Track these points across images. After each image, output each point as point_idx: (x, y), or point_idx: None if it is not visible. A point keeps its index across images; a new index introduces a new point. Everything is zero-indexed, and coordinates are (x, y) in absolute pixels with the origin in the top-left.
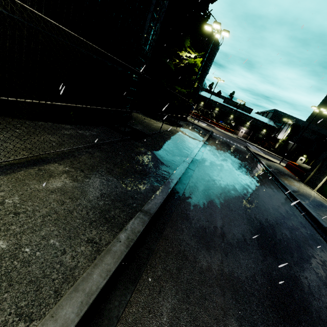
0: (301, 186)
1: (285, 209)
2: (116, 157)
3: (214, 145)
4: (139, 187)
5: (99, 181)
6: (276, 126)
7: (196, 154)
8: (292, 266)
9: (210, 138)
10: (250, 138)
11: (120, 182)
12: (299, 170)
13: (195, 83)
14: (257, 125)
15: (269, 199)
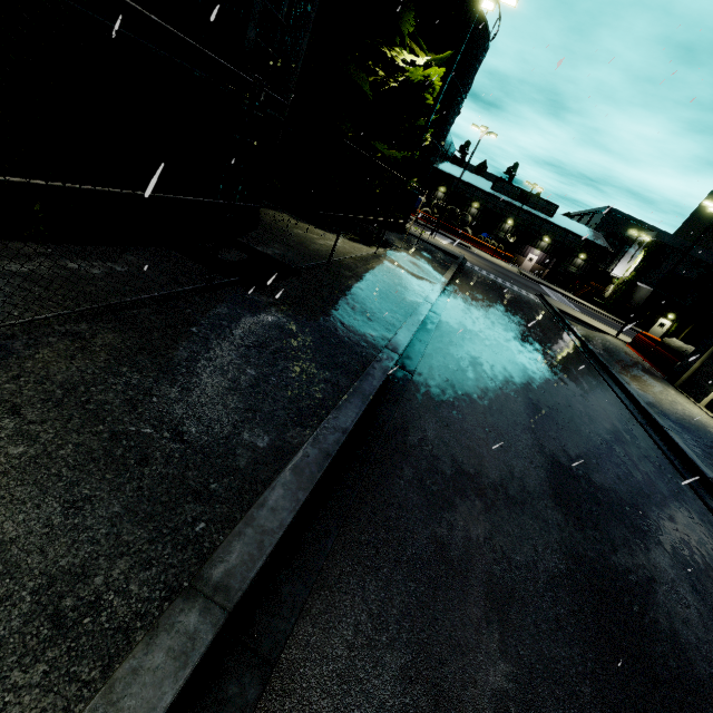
0: (670, 396)
1: (649, 472)
2: (175, 346)
3: (467, 294)
4: (234, 446)
5: (72, 449)
6: (609, 248)
7: (423, 322)
8: (703, 707)
9: (458, 275)
10: (549, 273)
11: (164, 439)
12: (664, 356)
13: (427, 136)
14: (566, 244)
15: (606, 446)
